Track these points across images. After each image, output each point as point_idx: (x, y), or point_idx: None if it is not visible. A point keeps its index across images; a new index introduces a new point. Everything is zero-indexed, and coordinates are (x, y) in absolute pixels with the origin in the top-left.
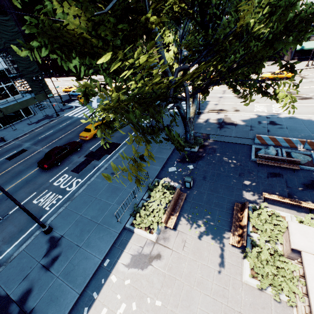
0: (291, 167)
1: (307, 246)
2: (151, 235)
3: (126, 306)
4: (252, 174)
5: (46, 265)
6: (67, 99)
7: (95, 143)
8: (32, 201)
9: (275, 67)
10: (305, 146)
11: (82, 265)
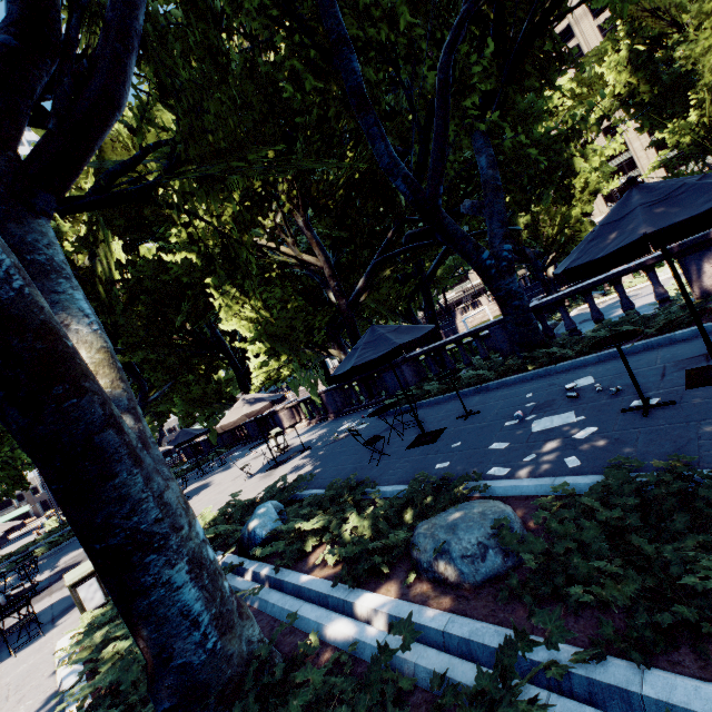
0: None
1: None
2: None
3: None
4: None
5: None
6: None
7: None
8: None
9: None
10: None
11: None
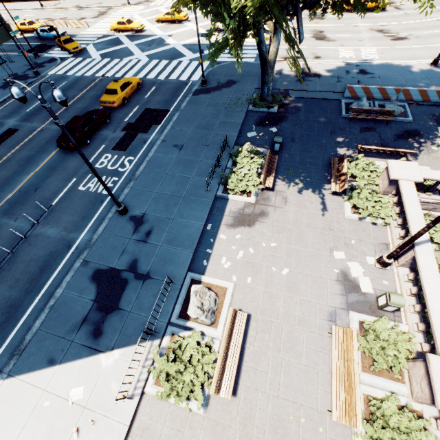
0: (385, 118)
1: (404, 175)
2: (250, 198)
3: (244, 252)
4: (344, 131)
5: (141, 239)
6: (36, 45)
7: (129, 112)
8: (77, 189)
9: None
10: (399, 96)
11: (184, 232)
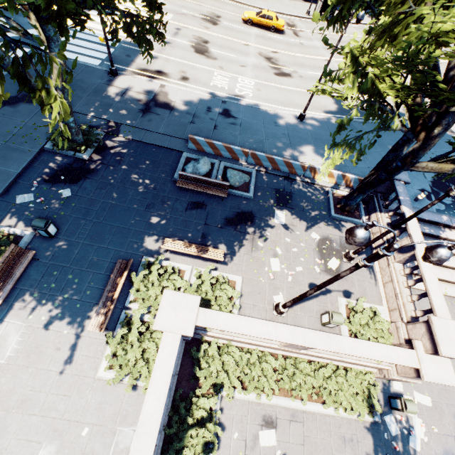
0: (218, 193)
1: (172, 324)
2: None
3: None
4: (166, 206)
5: None
6: None
7: None
8: None
9: (270, 1)
10: (249, 159)
11: None
